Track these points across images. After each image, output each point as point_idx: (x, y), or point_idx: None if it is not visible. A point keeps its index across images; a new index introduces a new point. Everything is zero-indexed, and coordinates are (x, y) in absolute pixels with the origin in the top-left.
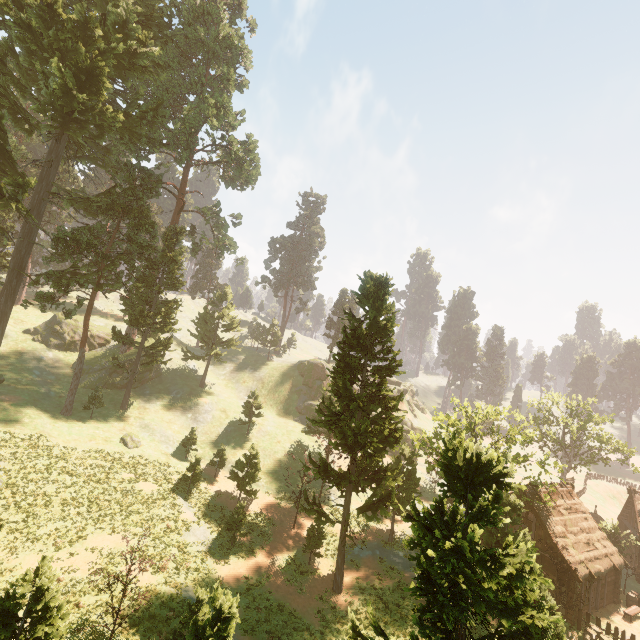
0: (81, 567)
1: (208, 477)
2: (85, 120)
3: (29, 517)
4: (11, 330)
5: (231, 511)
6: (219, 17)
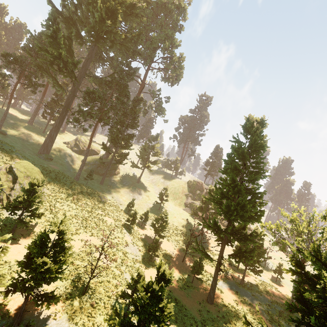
0: (75, 247)
1: (138, 225)
2: (106, 38)
3: (55, 217)
4: (58, 141)
5: (149, 244)
6: None
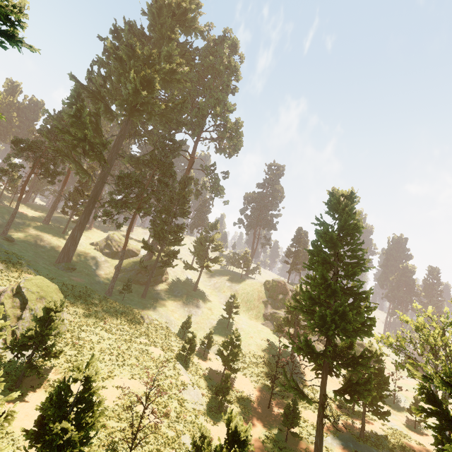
0: (108, 398)
1: (199, 354)
2: (142, 110)
3: (79, 354)
4: (83, 242)
5: (217, 383)
6: (223, 53)
